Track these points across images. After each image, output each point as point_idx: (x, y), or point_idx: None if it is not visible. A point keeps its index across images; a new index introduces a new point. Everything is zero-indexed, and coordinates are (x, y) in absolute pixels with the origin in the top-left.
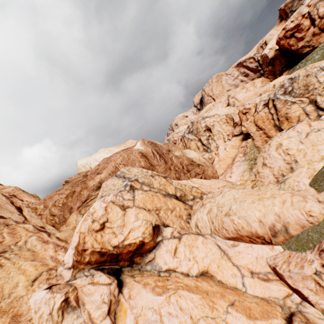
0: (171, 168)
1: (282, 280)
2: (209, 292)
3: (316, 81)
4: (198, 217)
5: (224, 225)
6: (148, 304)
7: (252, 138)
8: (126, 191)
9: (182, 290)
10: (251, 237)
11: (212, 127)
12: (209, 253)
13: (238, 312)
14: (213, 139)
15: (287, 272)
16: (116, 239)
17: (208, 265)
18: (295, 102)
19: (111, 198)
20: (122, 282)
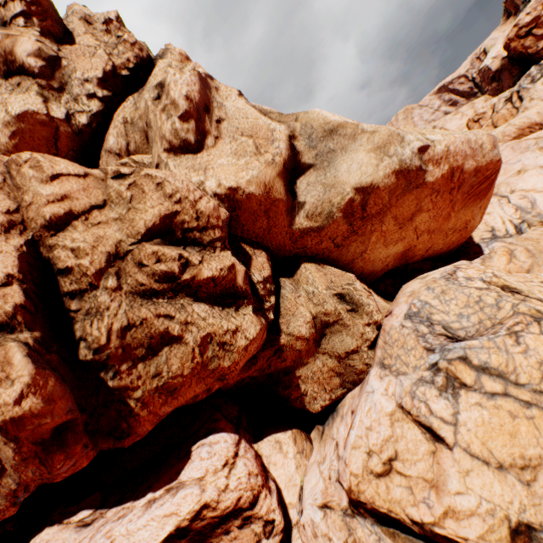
0: None
1: None
2: None
3: None
4: None
5: (504, 134)
6: None
7: None
8: None
9: None
10: (530, 127)
11: None
12: None
13: None
14: None
15: None
16: None
17: None
18: None
19: None
20: None
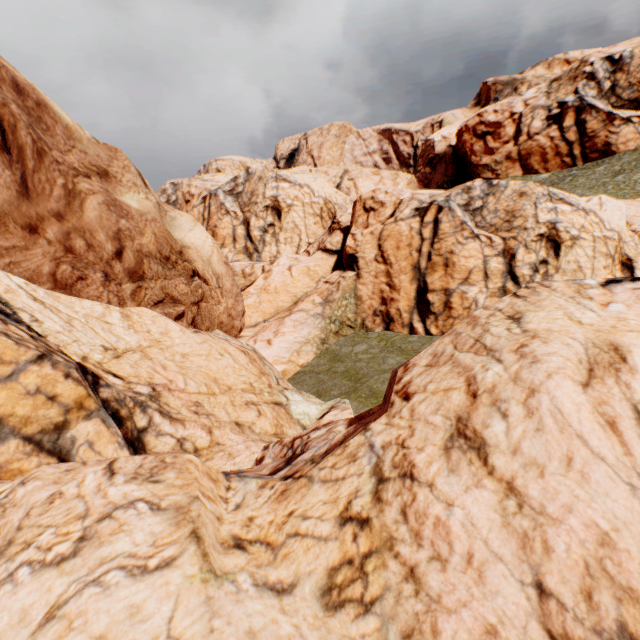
0: (49, 229)
1: None
2: None
3: (532, 214)
4: None
5: None
6: None
7: (358, 272)
8: None
9: None
10: None
11: (288, 210)
12: None
13: None
14: (278, 237)
15: None
16: None
17: None
18: (480, 236)
19: None
20: None
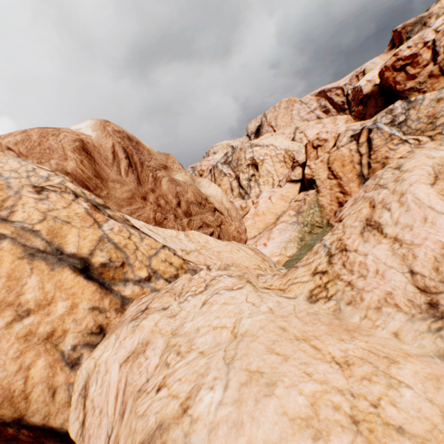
0: (150, 197)
1: None
2: None
3: None
4: (99, 361)
5: None
6: None
7: (317, 189)
8: None
9: None
10: None
11: (261, 163)
12: None
13: None
14: (258, 182)
15: None
16: None
17: None
18: (408, 140)
19: None
20: None
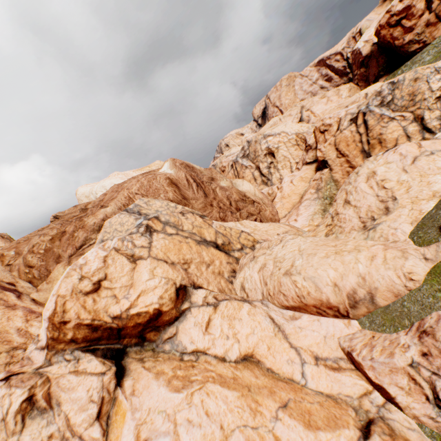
0: (214, 204)
1: (359, 370)
2: (252, 387)
3: (426, 88)
4: (245, 276)
5: (281, 288)
6: (158, 404)
7: (330, 168)
8: (139, 233)
9: (212, 384)
10: (320, 307)
11: (277, 151)
12: (257, 329)
13: (293, 418)
14: (277, 168)
15: (369, 361)
16: (117, 306)
17: (255, 345)
18: (395, 117)
19: (114, 244)
20: (124, 370)
